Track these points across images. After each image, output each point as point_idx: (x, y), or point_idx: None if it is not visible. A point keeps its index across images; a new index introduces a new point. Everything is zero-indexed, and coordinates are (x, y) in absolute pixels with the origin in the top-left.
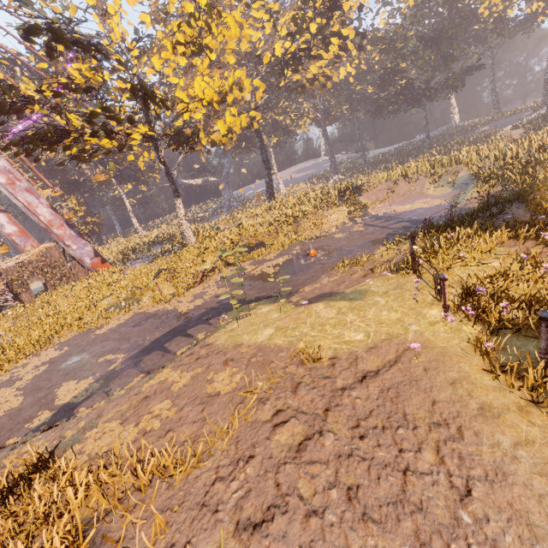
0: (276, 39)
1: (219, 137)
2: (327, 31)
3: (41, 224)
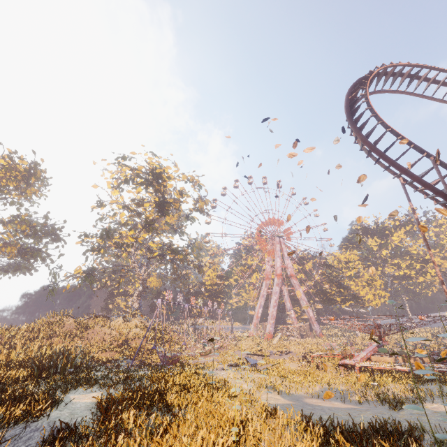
0: (400, 269)
1: (372, 305)
2: (425, 268)
3: (308, 317)
